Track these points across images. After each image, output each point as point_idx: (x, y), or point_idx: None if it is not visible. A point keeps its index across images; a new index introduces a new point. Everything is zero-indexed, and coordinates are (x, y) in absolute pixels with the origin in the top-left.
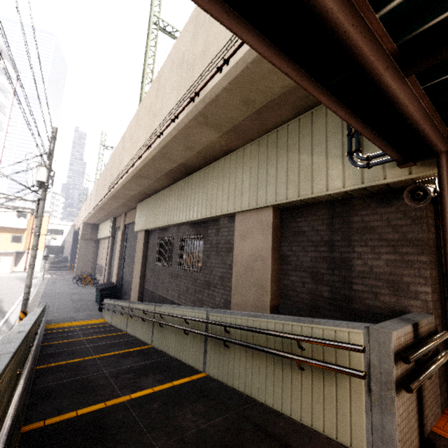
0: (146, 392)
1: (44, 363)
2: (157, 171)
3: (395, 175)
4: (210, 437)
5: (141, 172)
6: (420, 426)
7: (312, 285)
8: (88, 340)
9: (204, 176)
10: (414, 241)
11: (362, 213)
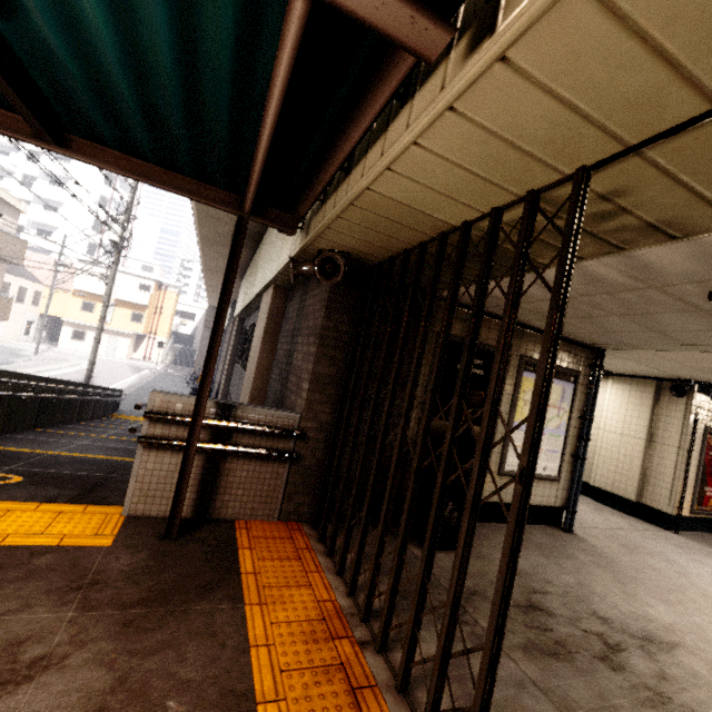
0: (79, 455)
1: (51, 430)
2: (220, 235)
3: (298, 245)
4: (56, 475)
5: (205, 235)
6: (201, 502)
7: (276, 384)
8: (126, 430)
9: (263, 245)
10: (315, 330)
11: (310, 295)
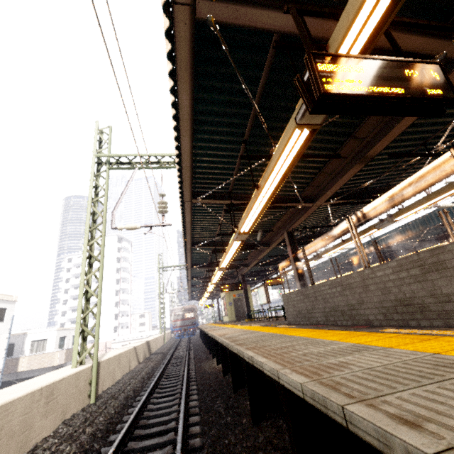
0: None
1: None
2: None
3: None
4: None
5: None
6: None
7: None
8: None
9: None
10: None
11: None
